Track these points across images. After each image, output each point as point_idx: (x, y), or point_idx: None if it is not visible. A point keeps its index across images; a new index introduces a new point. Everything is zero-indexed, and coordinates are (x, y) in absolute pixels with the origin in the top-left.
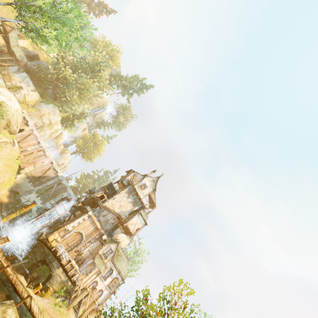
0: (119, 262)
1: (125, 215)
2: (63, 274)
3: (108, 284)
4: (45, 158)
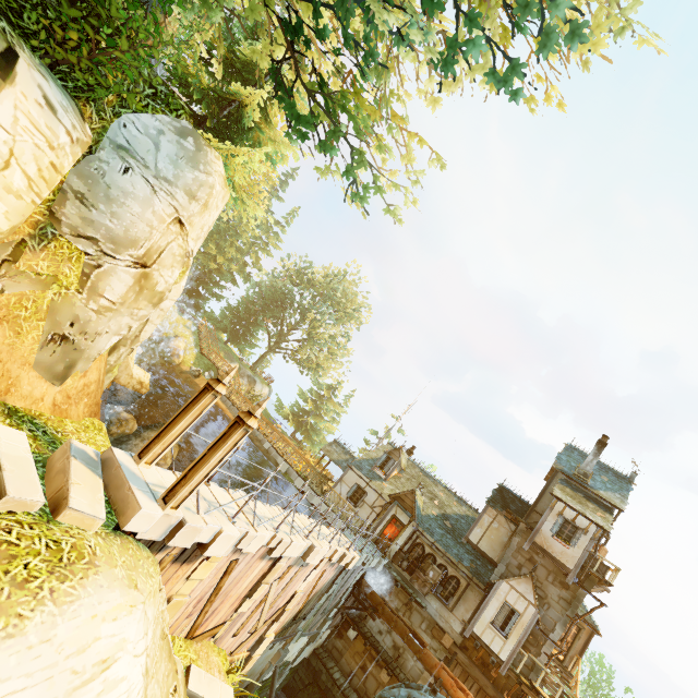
0: None
1: None
2: None
3: None
4: (308, 568)
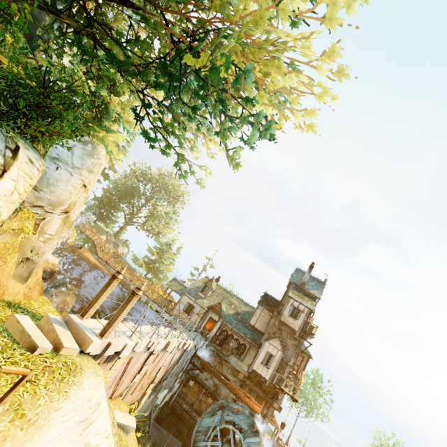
0: None
1: None
2: None
3: None
4: (167, 354)
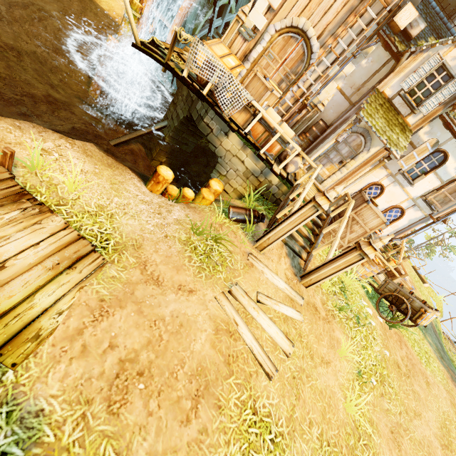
0: None
1: None
2: (247, 152)
3: (423, 196)
4: None
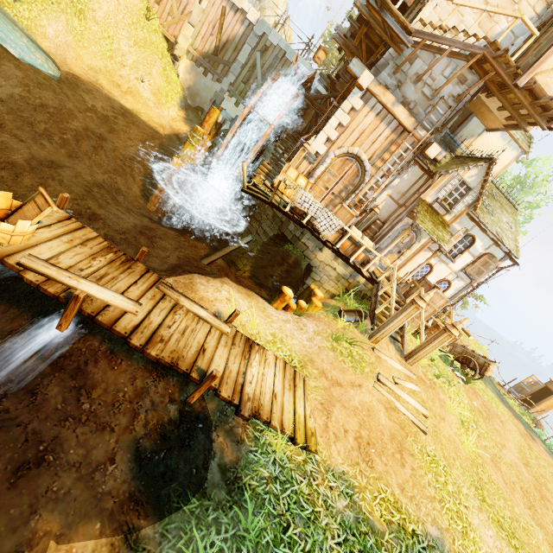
0: (491, 215)
1: (511, 49)
2: (338, 261)
3: (463, 270)
4: None
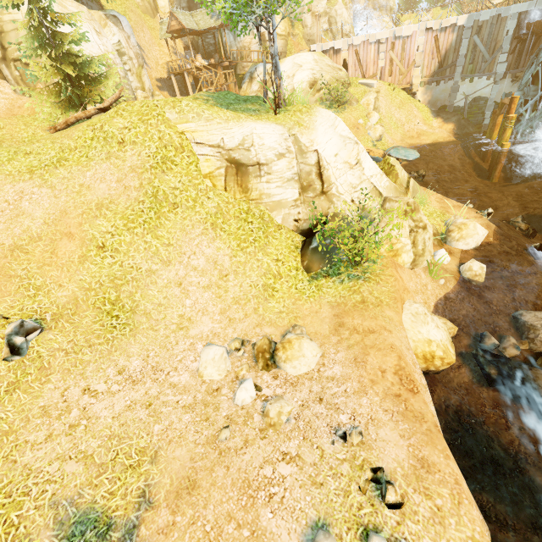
0: None
1: None
2: None
3: None
4: (412, 40)
